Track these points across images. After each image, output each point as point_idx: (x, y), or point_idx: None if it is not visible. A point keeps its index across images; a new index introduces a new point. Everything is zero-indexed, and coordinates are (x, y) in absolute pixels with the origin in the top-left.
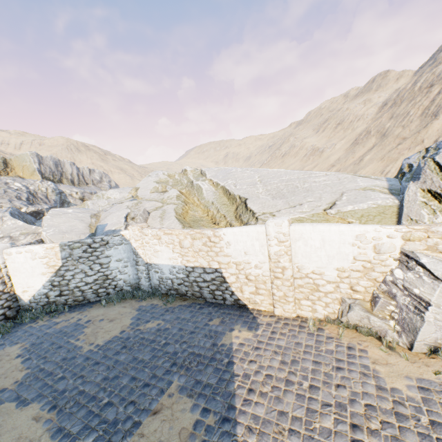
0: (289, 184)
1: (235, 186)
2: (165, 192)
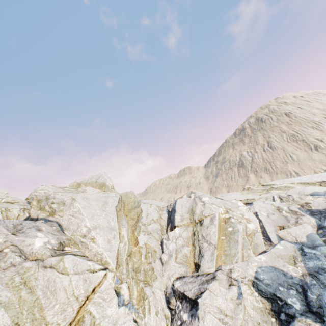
0: (323, 176)
1: (305, 181)
2: (269, 192)
